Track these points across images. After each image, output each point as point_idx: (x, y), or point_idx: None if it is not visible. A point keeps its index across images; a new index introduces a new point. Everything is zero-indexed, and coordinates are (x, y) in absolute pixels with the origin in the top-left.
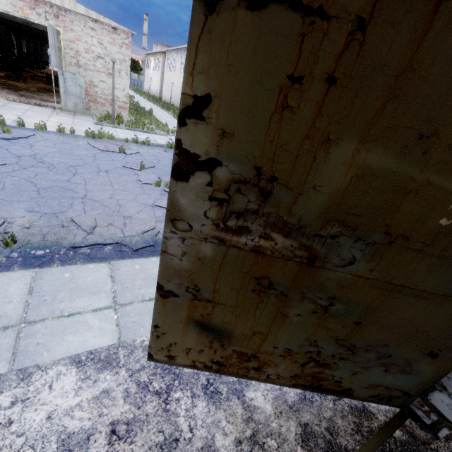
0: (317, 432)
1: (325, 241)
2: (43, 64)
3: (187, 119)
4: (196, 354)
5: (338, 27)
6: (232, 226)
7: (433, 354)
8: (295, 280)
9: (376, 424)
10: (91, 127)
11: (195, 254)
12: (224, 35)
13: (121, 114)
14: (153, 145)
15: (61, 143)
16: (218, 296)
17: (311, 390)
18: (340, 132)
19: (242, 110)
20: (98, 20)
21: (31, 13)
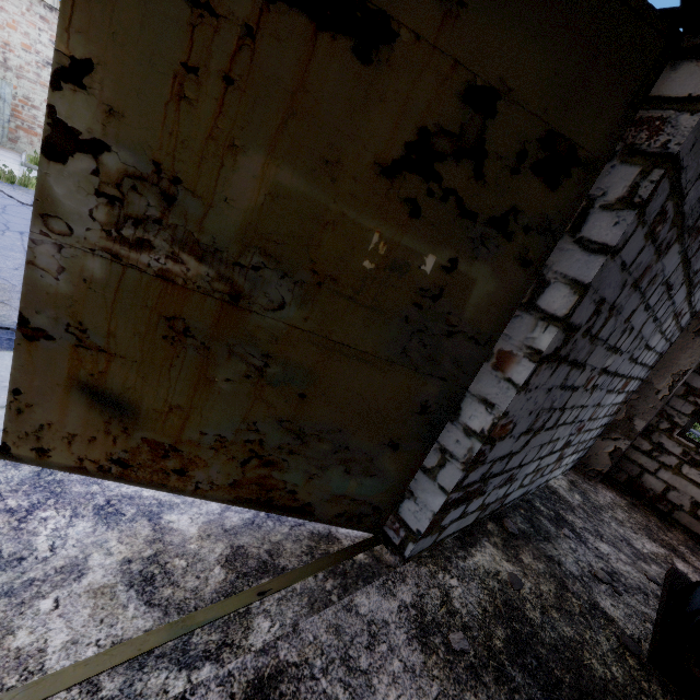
0: (252, 554)
1: (247, 273)
2: None
3: (63, 82)
4: (85, 445)
5: (228, 28)
6: (129, 237)
7: (393, 444)
8: (218, 326)
9: (336, 548)
10: (12, 168)
11: (78, 272)
12: None
13: None
14: None
15: None
16: (115, 343)
17: (259, 508)
18: (245, 139)
19: (133, 89)
20: (56, 8)
21: None
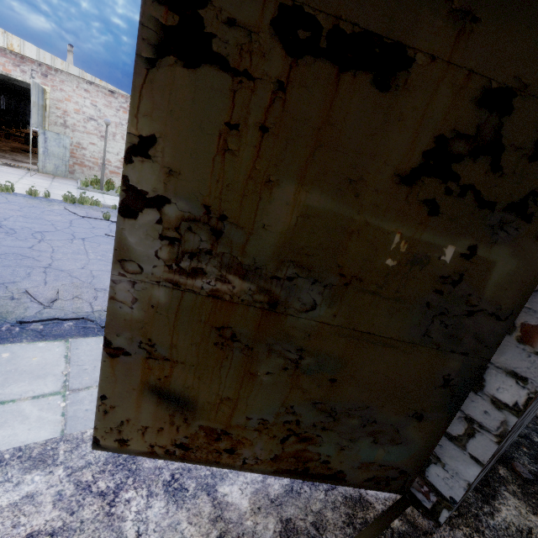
0: (301, 528)
1: (283, 283)
2: (24, 124)
3: (133, 156)
4: (155, 434)
5: (263, 86)
6: (186, 267)
7: (418, 415)
8: (259, 330)
9: (372, 515)
10: (72, 191)
11: (147, 301)
12: (165, 86)
13: (113, 180)
14: None
15: (29, 206)
16: (176, 352)
17: (297, 477)
18: (279, 174)
19: (187, 151)
20: (94, 82)
21: (14, 70)
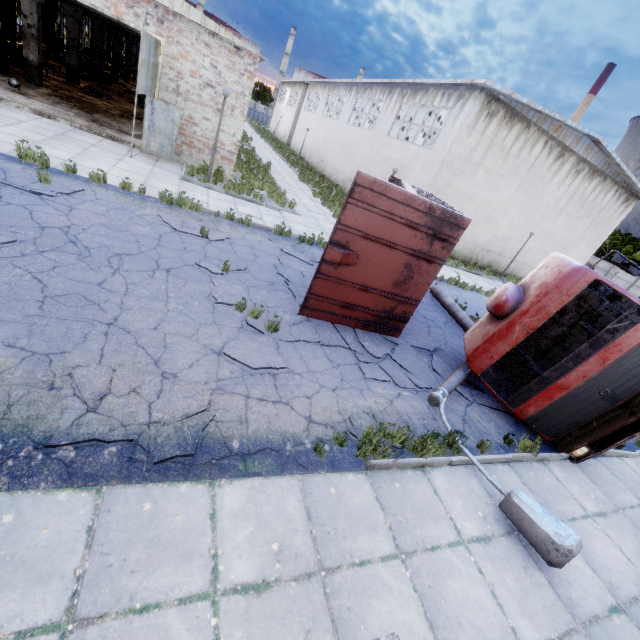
0: None
1: None
2: None
3: None
4: None
5: None
6: None
7: None
8: None
9: None
10: (173, 184)
11: None
12: None
13: (223, 168)
14: (255, 227)
15: (118, 208)
16: None
17: None
18: None
19: None
20: (217, 33)
21: (127, 13)
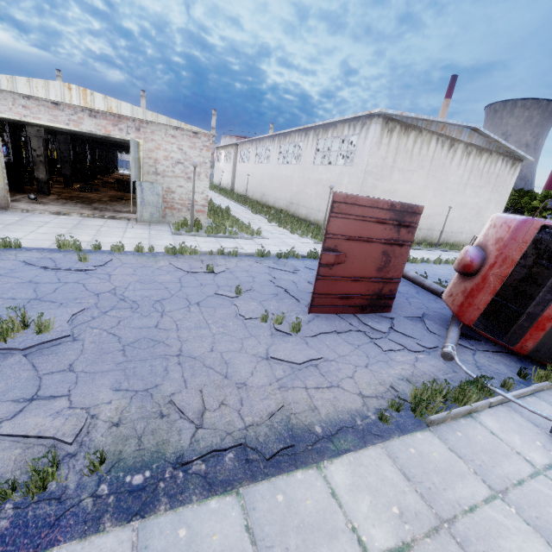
0: None
1: None
2: (113, 169)
3: None
4: None
5: None
6: None
7: None
8: None
9: None
10: (169, 239)
11: None
12: None
13: (199, 218)
14: (241, 255)
15: (140, 266)
16: None
17: None
18: None
19: None
20: (179, 127)
21: (113, 130)
